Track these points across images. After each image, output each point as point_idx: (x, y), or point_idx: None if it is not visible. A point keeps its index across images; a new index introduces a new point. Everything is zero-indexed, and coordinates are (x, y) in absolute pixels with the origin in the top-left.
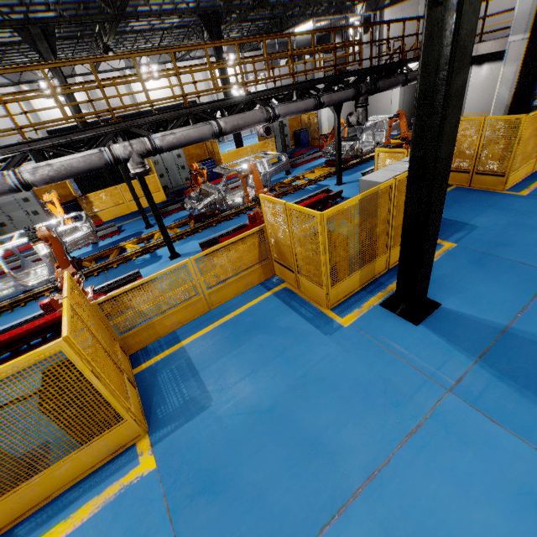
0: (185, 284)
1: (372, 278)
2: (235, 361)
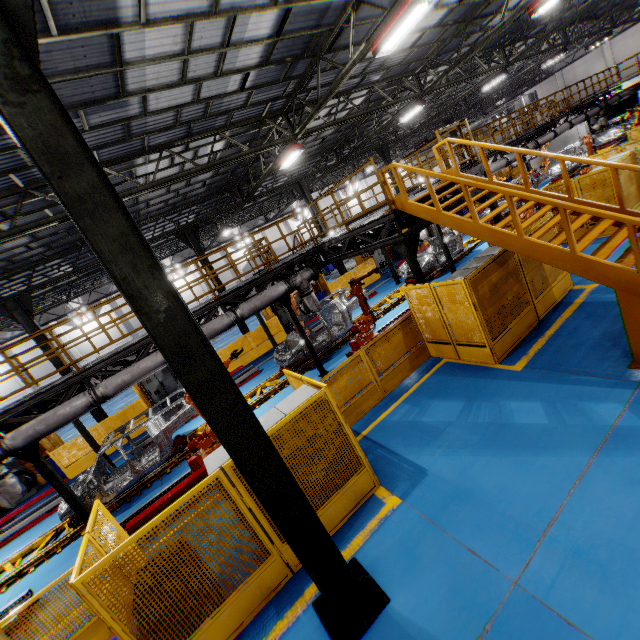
0: None
1: None
2: None
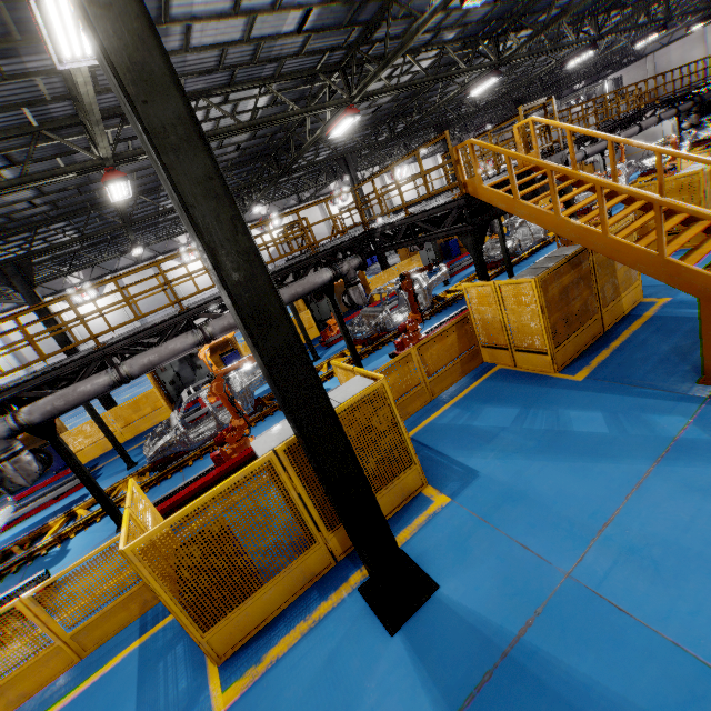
0: None
1: None
2: None
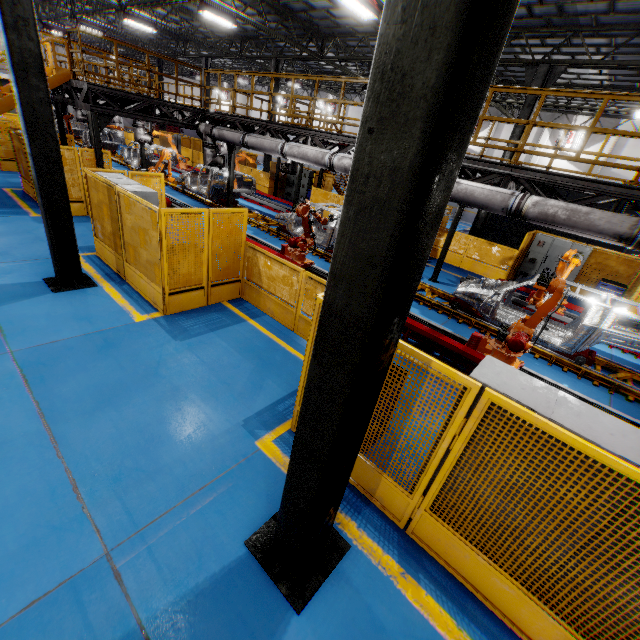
0: (291, 287)
1: (367, 491)
2: (221, 351)
